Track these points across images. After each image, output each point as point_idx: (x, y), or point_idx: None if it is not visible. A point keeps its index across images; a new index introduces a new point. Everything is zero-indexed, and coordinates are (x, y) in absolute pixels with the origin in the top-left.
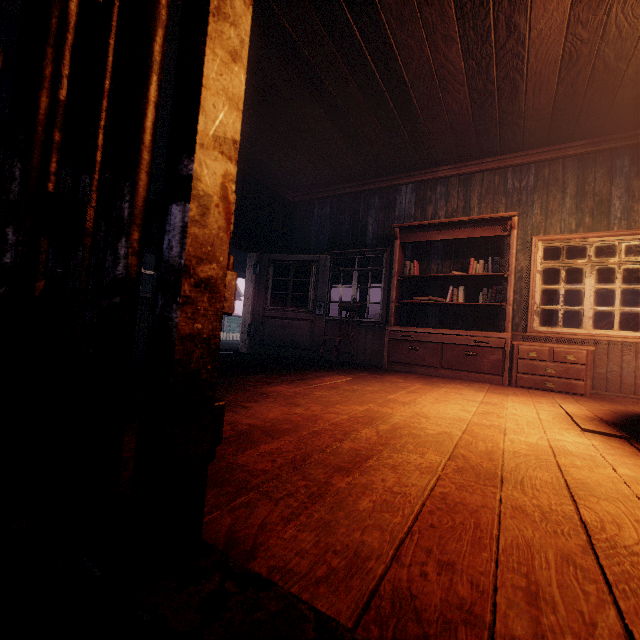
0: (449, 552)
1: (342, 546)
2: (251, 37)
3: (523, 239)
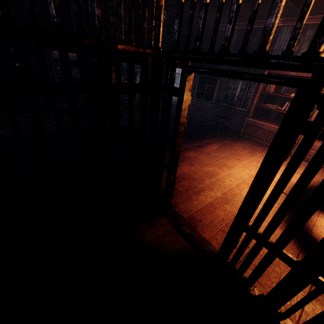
0: (204, 213)
1: (188, 209)
2: None
3: None
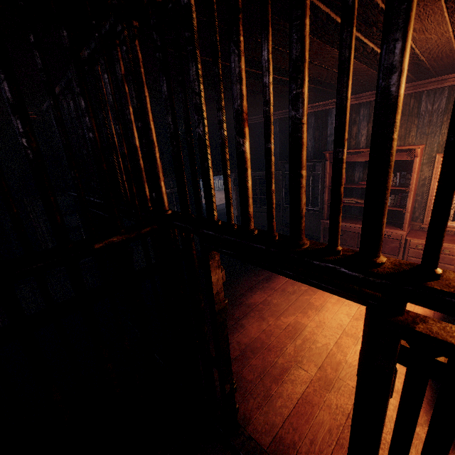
0: (297, 425)
1: (269, 422)
2: (208, 92)
3: (429, 155)
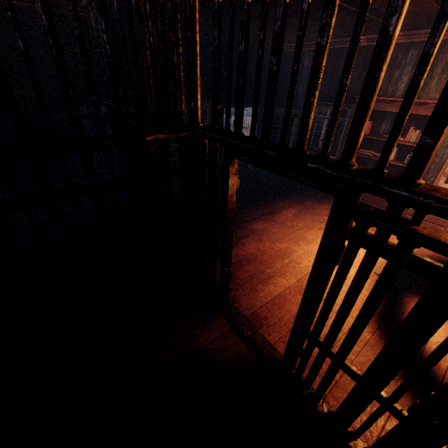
0: (271, 308)
1: (251, 304)
2: None
3: None
